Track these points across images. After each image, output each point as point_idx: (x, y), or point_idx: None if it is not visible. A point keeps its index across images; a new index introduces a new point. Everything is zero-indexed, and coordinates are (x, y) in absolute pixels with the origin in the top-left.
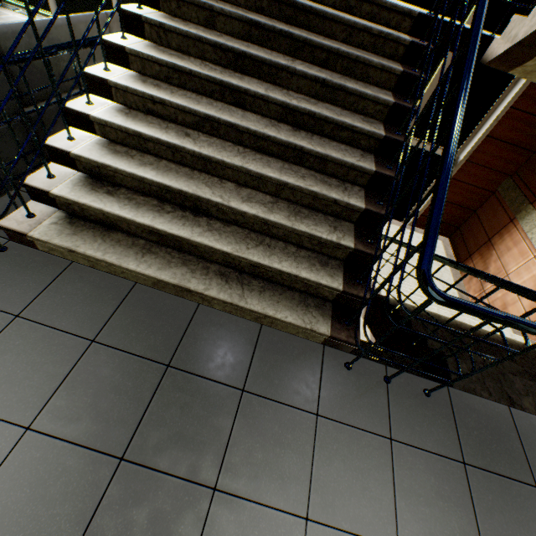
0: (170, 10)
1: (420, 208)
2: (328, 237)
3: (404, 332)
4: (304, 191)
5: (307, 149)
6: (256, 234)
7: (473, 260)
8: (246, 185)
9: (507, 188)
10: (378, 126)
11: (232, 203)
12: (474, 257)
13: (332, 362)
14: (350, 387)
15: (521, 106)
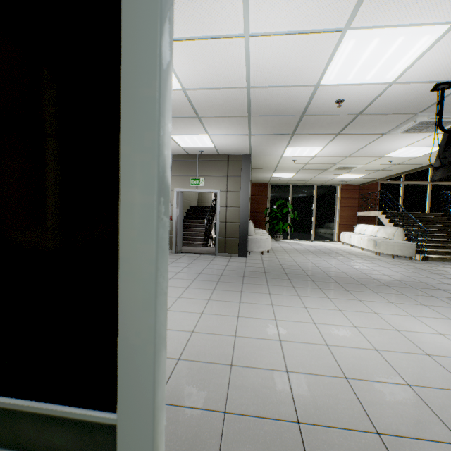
0: (396, 222)
1: None
2: None
3: None
4: None
5: None
6: None
7: None
8: (448, 244)
9: None
10: None
11: None
12: None
13: None
14: None
15: None
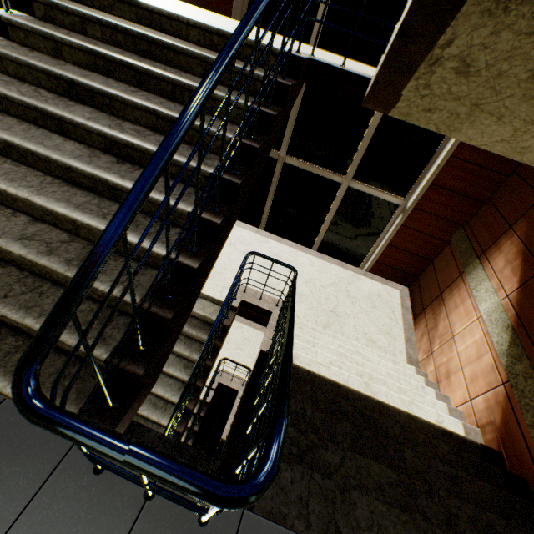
0: (20, 40)
1: (374, 254)
2: (108, 288)
3: (241, 414)
4: (95, 230)
5: (112, 183)
6: (36, 279)
7: (426, 314)
8: (44, 220)
9: (459, 238)
10: (214, 162)
11: (1, 240)
12: (427, 312)
13: (79, 460)
14: (80, 504)
15: (462, 155)
